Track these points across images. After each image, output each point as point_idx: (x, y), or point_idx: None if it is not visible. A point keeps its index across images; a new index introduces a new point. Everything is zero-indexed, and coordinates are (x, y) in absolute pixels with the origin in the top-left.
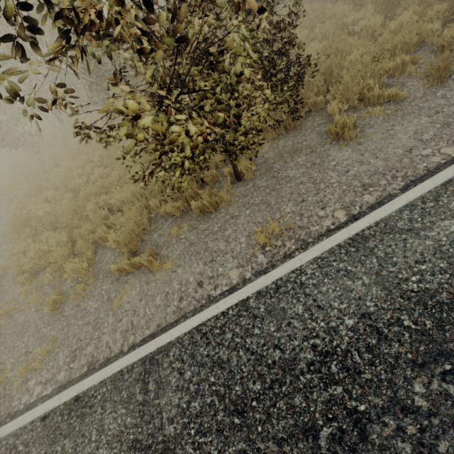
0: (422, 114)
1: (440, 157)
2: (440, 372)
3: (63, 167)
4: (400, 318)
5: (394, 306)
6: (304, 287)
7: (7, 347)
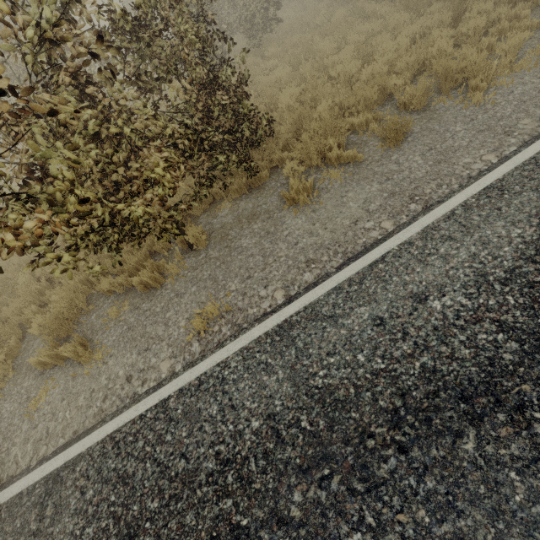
0: (374, 180)
1: (379, 232)
2: (319, 478)
3: None
4: (300, 419)
5: (298, 405)
6: (224, 383)
7: None
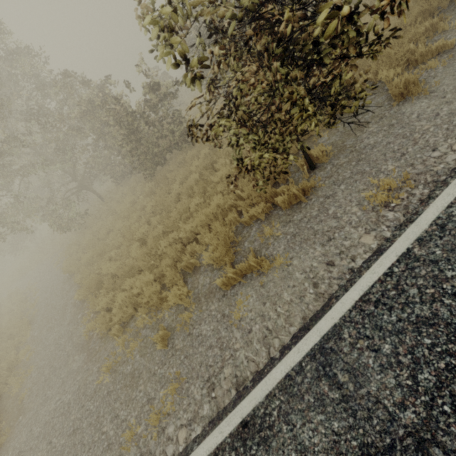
0: None
1: None
2: None
3: (117, 229)
4: None
5: None
6: None
7: (123, 402)
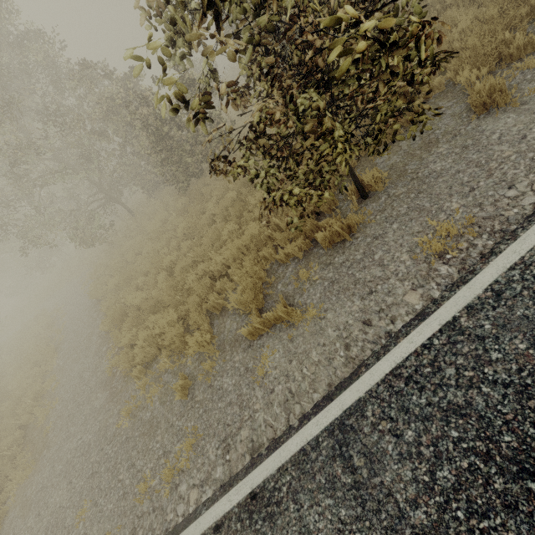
0: None
1: None
2: None
3: (146, 252)
4: None
5: None
6: None
7: (140, 451)
